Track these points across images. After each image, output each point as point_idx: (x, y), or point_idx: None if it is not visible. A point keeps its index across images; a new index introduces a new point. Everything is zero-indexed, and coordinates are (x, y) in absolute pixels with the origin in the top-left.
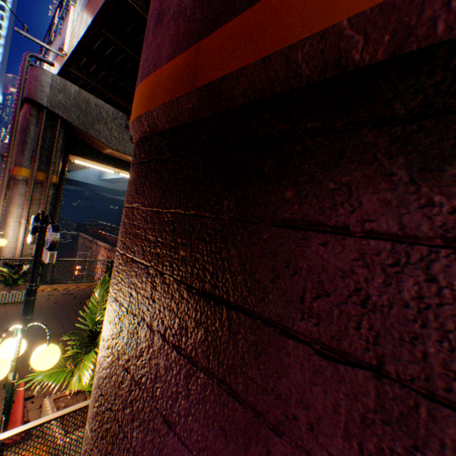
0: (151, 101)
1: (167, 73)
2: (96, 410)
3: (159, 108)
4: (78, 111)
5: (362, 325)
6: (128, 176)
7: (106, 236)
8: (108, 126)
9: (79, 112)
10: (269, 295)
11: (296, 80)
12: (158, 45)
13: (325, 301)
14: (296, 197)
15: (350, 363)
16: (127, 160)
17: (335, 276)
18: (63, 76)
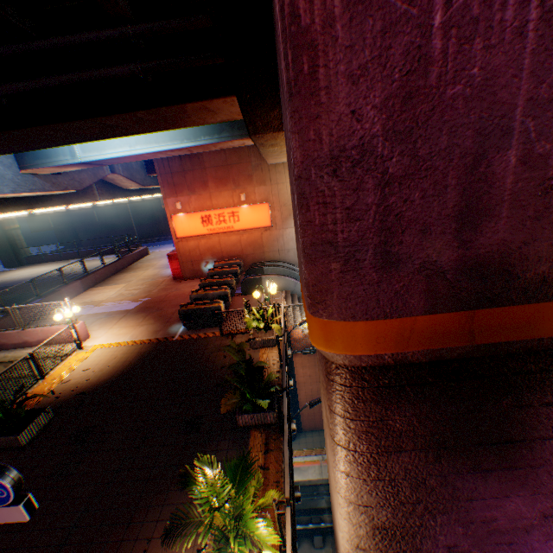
0: (401, 343)
1: (424, 323)
2: (379, 537)
3: (417, 350)
4: None
5: None
6: None
7: None
8: None
9: None
10: (534, 430)
11: (551, 346)
12: (396, 291)
13: None
14: (548, 393)
15: None
16: None
17: None
18: None
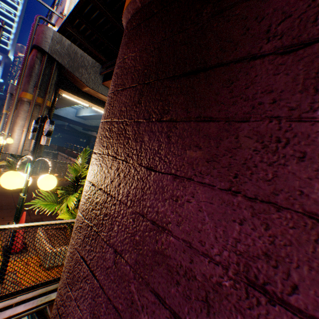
0: None
1: None
2: (87, 197)
3: None
4: (68, 58)
5: (318, 17)
6: (98, 109)
7: (77, 155)
8: (88, 71)
9: (69, 59)
10: (240, 44)
11: None
12: None
13: (288, 21)
14: None
15: (308, 45)
16: (98, 98)
17: (297, 2)
18: (60, 33)
